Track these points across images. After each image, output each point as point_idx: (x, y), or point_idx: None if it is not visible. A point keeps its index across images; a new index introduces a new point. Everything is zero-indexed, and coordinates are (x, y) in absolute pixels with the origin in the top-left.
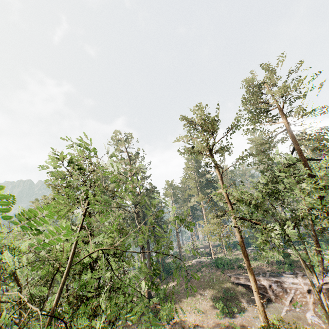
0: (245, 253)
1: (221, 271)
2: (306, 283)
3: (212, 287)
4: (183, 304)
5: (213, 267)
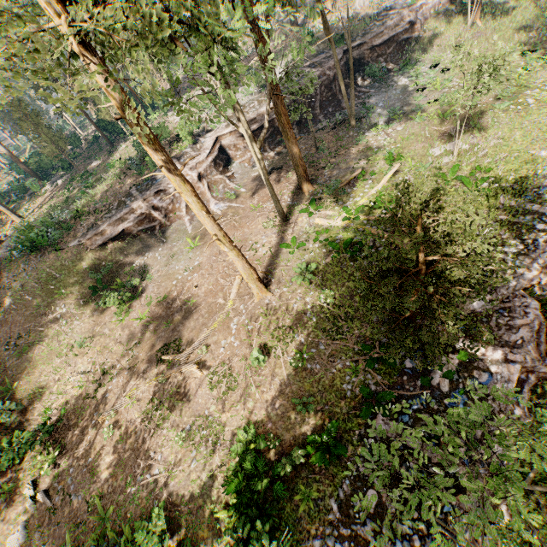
0: (152, 139)
1: (52, 250)
2: (193, 168)
3: (62, 290)
4: (36, 370)
5: (24, 258)
